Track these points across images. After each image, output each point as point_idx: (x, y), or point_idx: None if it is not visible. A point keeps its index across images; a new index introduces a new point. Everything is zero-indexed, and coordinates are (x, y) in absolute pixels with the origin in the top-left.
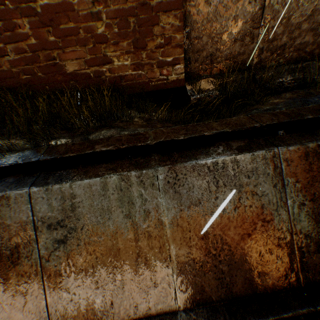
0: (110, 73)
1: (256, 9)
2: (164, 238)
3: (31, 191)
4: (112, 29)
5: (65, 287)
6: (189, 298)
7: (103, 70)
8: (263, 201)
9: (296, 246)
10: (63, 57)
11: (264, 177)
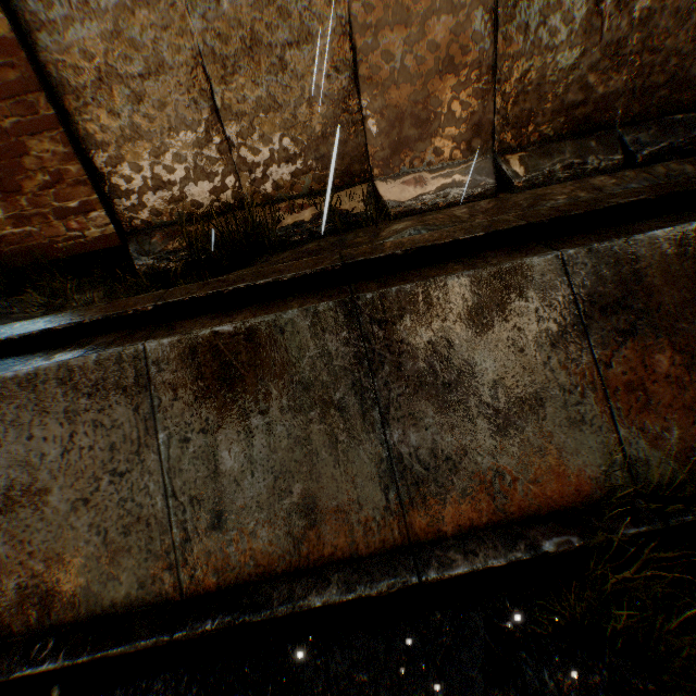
0: None
1: (204, 114)
2: None
3: None
4: None
5: None
6: None
7: None
8: (115, 438)
9: (174, 520)
10: None
11: (118, 394)
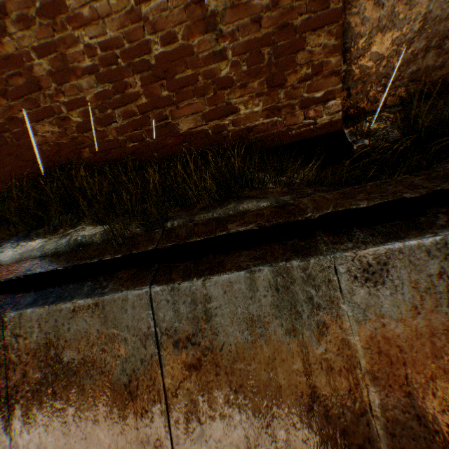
0: (234, 126)
1: None
2: (356, 373)
3: (151, 291)
4: (239, 68)
5: (199, 441)
6: None
7: (225, 123)
8: None
9: None
10: (176, 114)
11: None
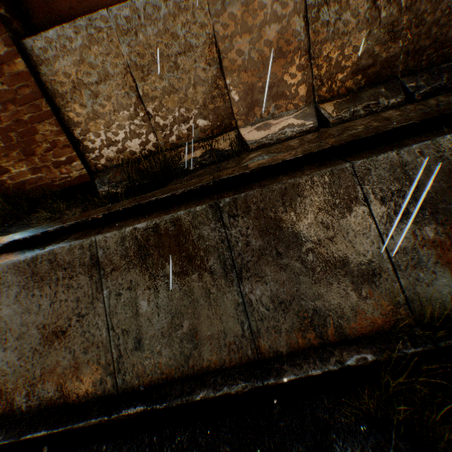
0: (13, 180)
1: (133, 100)
2: None
3: None
4: None
5: None
6: (1, 409)
7: (6, 179)
8: (79, 294)
9: (113, 344)
10: None
11: (81, 267)
